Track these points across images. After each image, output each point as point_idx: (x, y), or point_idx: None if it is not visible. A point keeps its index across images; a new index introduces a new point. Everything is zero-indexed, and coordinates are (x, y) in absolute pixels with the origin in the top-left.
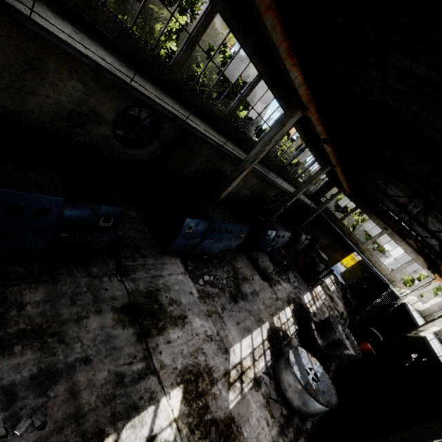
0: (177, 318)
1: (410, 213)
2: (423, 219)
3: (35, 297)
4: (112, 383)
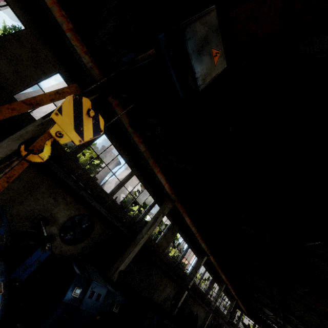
0: None
1: (281, 324)
2: (287, 327)
3: None
4: None
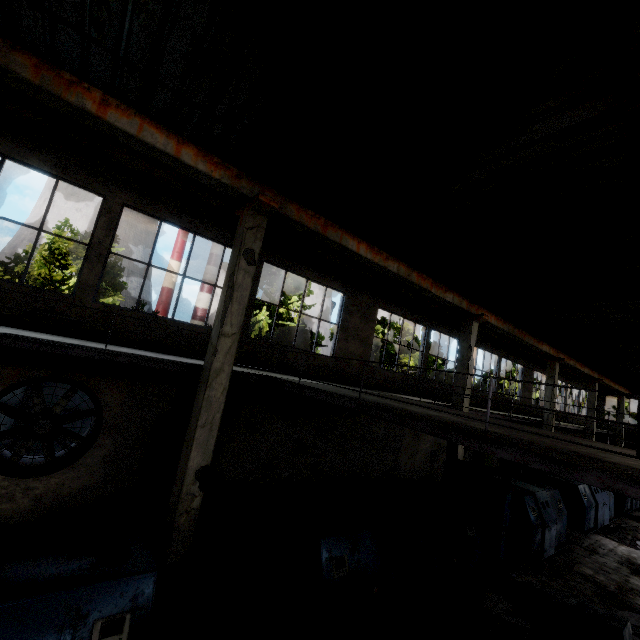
0: None
1: None
2: None
3: (589, 571)
4: None
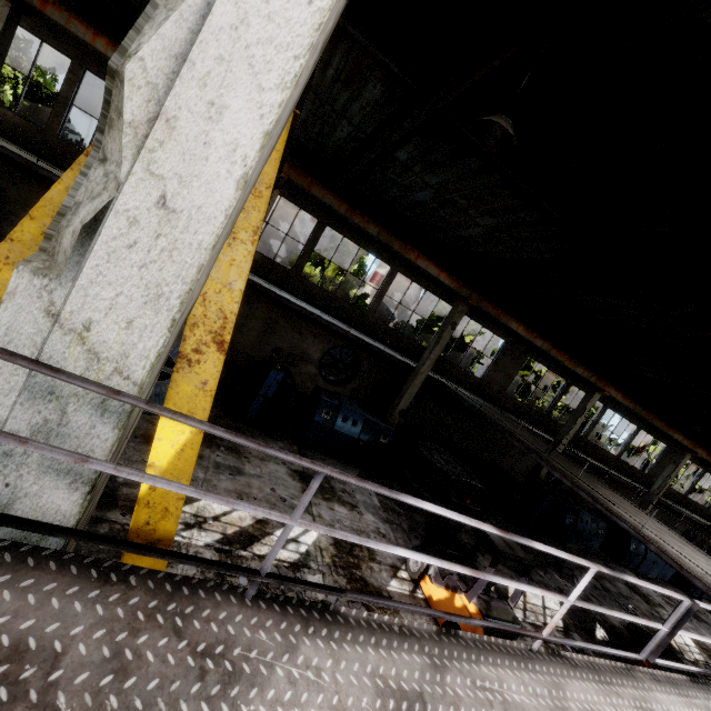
0: (659, 605)
1: None
2: None
3: None
4: (649, 613)
